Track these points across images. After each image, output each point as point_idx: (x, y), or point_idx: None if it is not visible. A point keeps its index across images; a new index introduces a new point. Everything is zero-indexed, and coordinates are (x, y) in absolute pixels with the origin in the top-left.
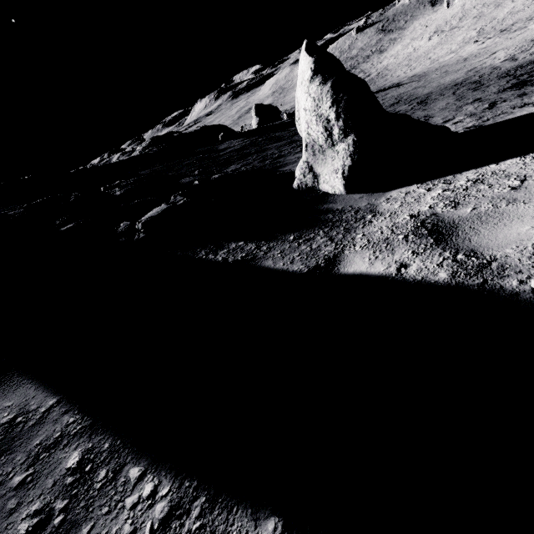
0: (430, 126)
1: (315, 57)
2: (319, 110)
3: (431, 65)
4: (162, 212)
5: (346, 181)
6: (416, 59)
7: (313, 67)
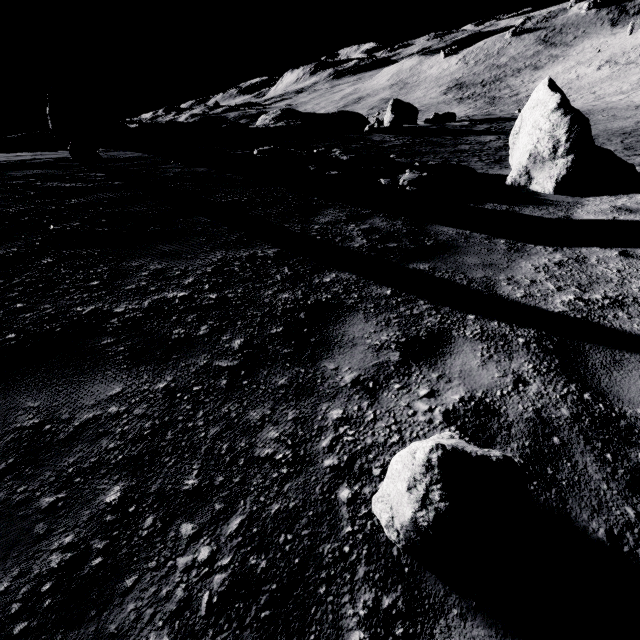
0: (624, 162)
1: (562, 96)
2: (554, 133)
3: (596, 102)
4: (418, 177)
5: (557, 185)
6: (578, 90)
7: (559, 102)
